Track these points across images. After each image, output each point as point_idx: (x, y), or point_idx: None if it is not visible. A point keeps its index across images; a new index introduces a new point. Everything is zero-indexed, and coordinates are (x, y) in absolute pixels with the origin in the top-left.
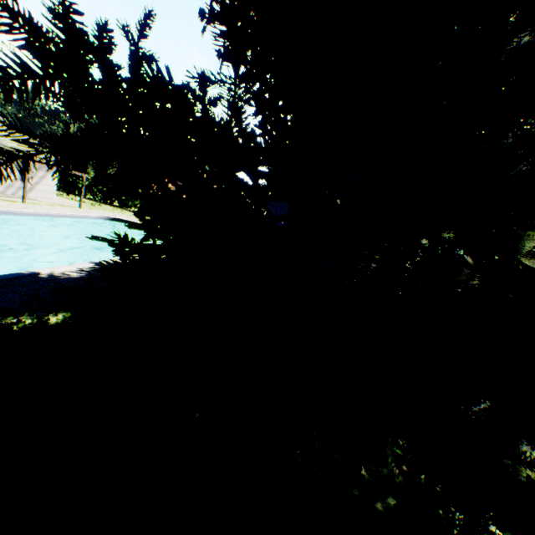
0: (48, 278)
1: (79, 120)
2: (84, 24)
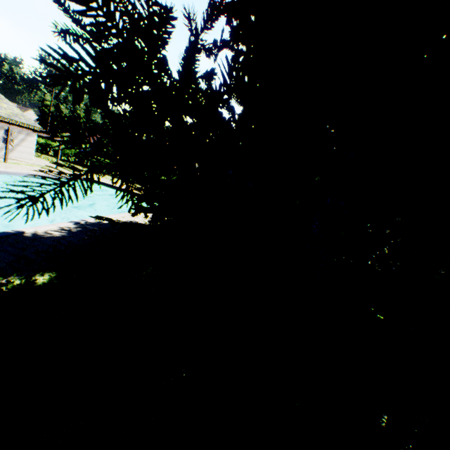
0: (32, 237)
1: (101, 107)
2: (168, 10)
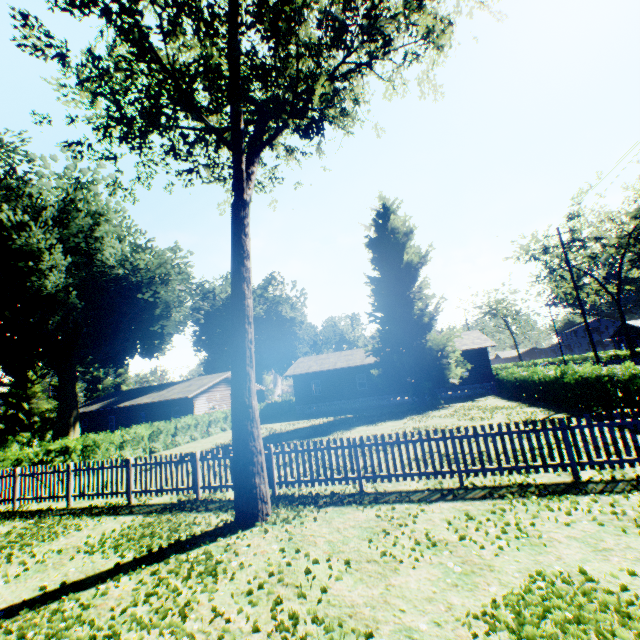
0: None
1: None
2: None
